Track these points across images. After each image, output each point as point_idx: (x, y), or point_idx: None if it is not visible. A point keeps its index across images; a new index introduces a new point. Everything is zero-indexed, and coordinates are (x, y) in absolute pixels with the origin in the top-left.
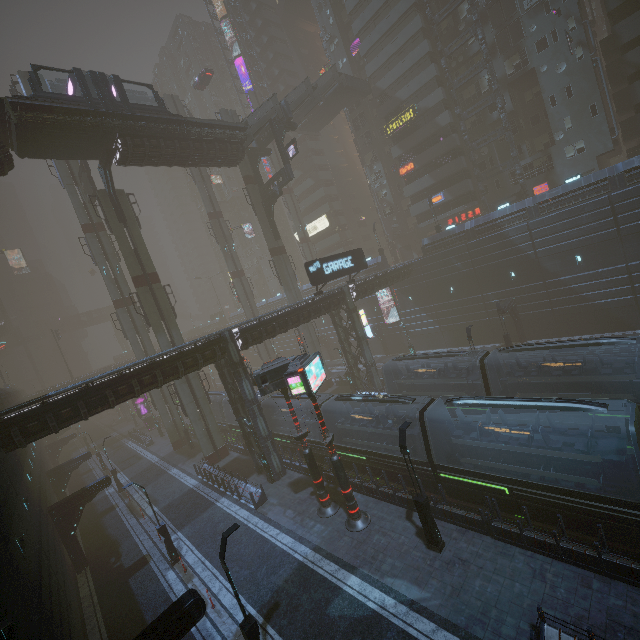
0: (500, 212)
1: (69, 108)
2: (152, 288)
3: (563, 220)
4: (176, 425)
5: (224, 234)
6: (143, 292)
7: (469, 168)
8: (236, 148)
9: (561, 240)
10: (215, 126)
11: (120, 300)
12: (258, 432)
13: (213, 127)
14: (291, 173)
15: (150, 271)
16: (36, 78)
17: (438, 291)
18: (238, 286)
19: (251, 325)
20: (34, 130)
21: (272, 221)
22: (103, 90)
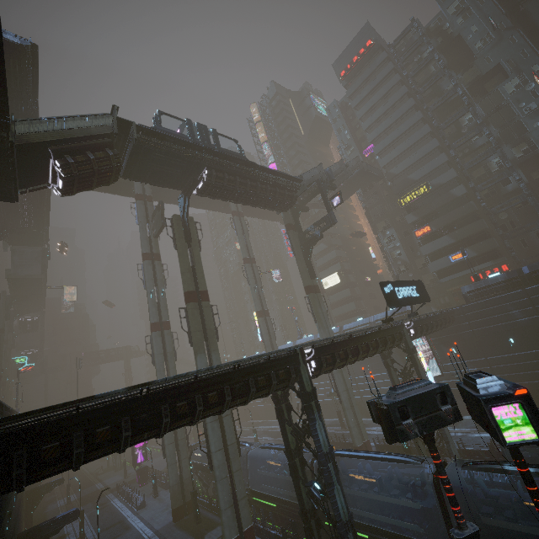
0: None
1: (178, 139)
2: (201, 305)
3: None
4: (182, 482)
5: (255, 276)
6: (192, 308)
7: (489, 230)
8: (291, 194)
9: None
10: (279, 174)
11: (157, 323)
12: (336, 512)
13: (277, 175)
14: (335, 218)
15: (202, 289)
16: (159, 118)
17: (491, 342)
18: (263, 325)
19: (325, 345)
20: (145, 152)
21: (309, 261)
22: (203, 135)
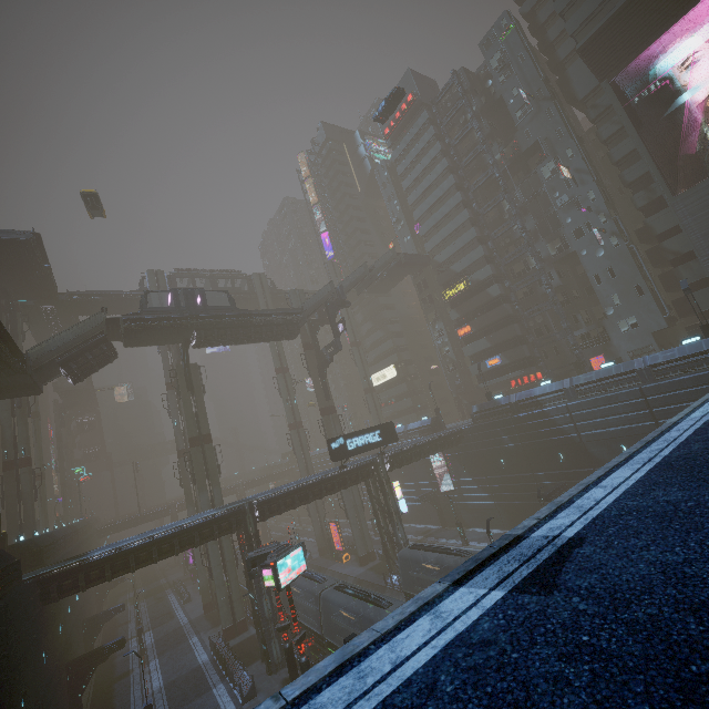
0: (540, 389)
1: (162, 317)
2: (204, 448)
3: (600, 406)
4: (210, 584)
5: (288, 387)
6: (195, 452)
7: (525, 333)
8: (292, 328)
9: (602, 426)
10: (274, 314)
11: (183, 450)
12: (262, 612)
13: (273, 315)
14: (340, 345)
15: (205, 432)
16: (145, 299)
17: (490, 462)
18: (295, 438)
19: (270, 498)
20: (136, 333)
21: (324, 383)
22: (190, 300)
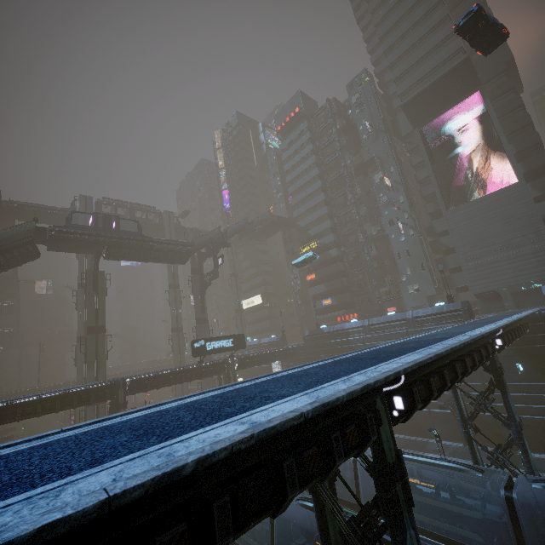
0: (349, 324)
1: (82, 233)
2: (98, 336)
3: (383, 340)
4: None
5: (176, 300)
6: (90, 338)
7: (351, 285)
8: (183, 256)
9: None
10: (171, 244)
11: (83, 336)
12: None
13: (170, 244)
14: (217, 274)
15: (101, 324)
16: (71, 217)
17: None
18: (175, 338)
19: (140, 378)
20: (58, 241)
21: (202, 300)
22: (107, 223)
